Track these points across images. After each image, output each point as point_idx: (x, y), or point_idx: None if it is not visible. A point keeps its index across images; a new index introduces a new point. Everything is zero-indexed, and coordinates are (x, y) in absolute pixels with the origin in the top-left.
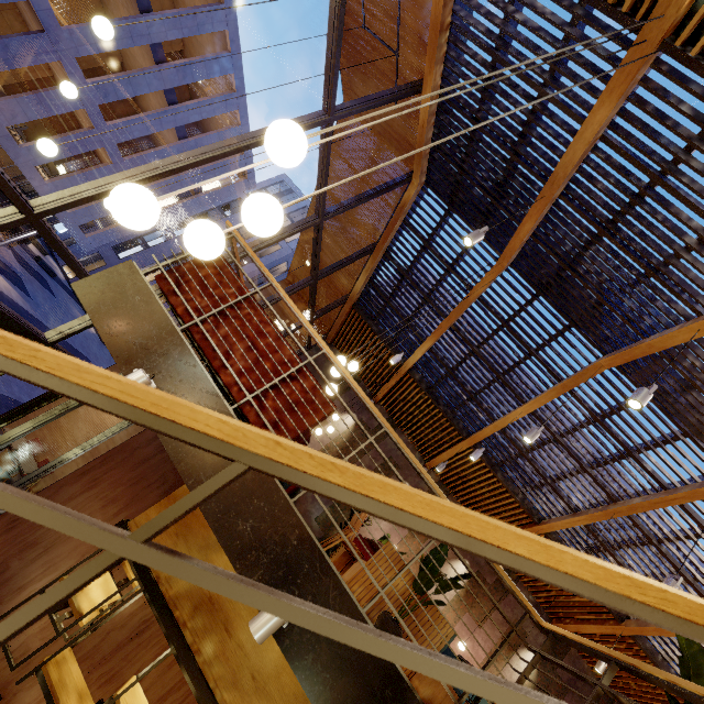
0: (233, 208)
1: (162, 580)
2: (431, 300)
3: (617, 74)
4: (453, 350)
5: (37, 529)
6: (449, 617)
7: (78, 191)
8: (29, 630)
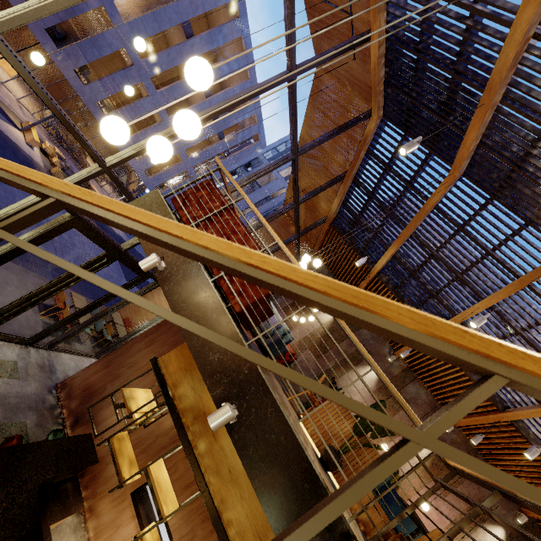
0: (253, 165)
1: (176, 397)
2: (393, 214)
3: None
4: (414, 254)
5: (121, 368)
6: (415, 482)
7: (130, 150)
8: (115, 428)
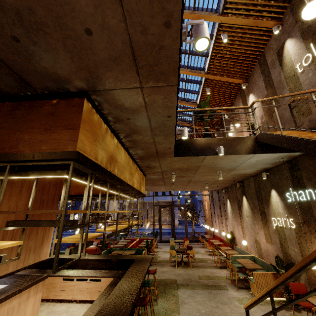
0: None
1: (100, 164)
2: None
3: None
4: None
5: None
6: None
7: None
8: None
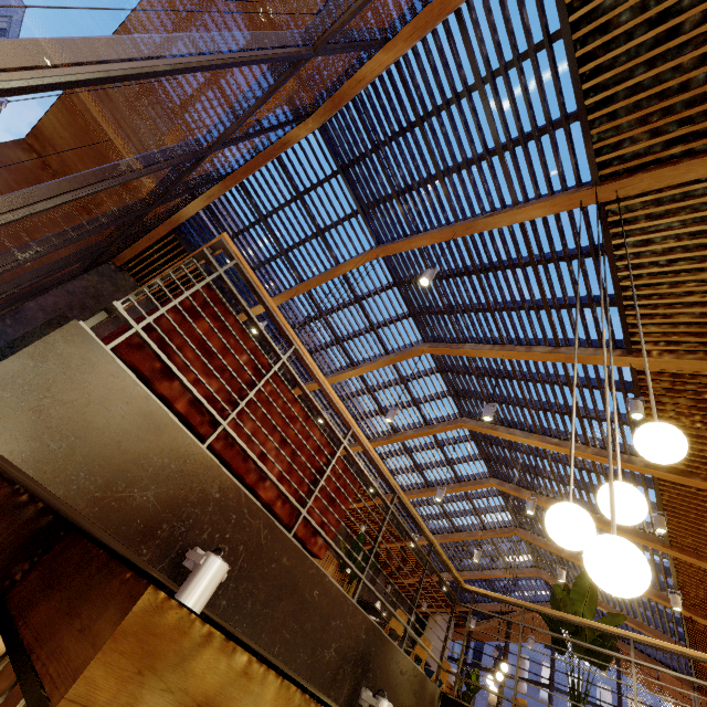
0: None
1: None
2: (289, 259)
3: (567, 198)
4: (301, 312)
5: None
6: None
7: None
8: None
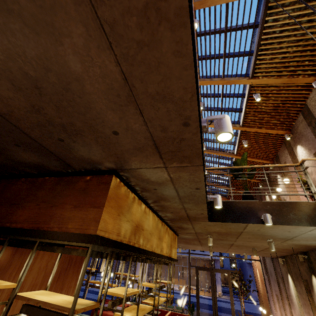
0: None
1: (122, 240)
2: None
3: None
4: None
5: None
6: None
7: None
8: None
